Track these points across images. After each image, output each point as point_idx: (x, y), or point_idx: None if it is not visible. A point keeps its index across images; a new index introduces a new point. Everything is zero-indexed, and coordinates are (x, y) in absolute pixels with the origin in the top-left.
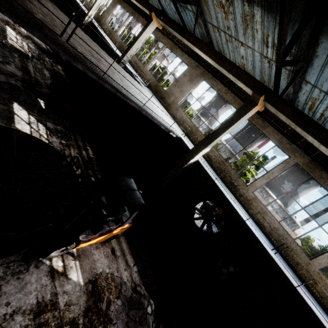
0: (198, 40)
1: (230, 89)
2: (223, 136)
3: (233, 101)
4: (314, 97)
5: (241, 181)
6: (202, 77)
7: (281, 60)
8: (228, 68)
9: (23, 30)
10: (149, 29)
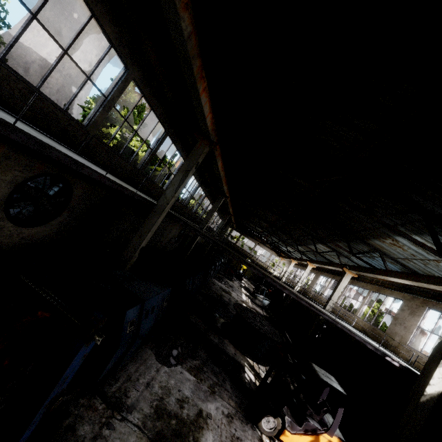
0: (387, 271)
1: None
2: None
3: None
4: None
5: None
6: (424, 305)
7: (440, 254)
8: (425, 281)
9: (250, 305)
10: (345, 279)
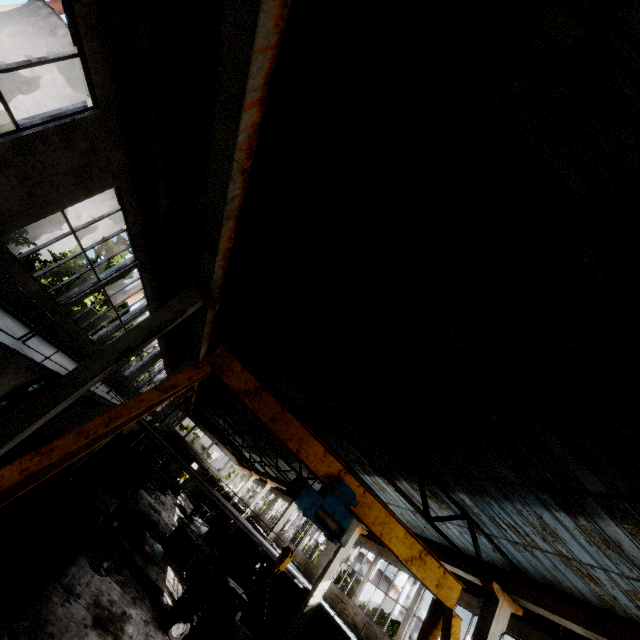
0: None
1: (368, 537)
2: (337, 564)
3: (372, 547)
4: (399, 512)
5: (386, 638)
6: None
7: None
8: None
9: None
10: (294, 505)
